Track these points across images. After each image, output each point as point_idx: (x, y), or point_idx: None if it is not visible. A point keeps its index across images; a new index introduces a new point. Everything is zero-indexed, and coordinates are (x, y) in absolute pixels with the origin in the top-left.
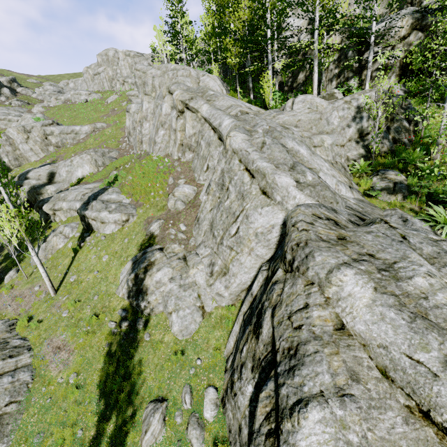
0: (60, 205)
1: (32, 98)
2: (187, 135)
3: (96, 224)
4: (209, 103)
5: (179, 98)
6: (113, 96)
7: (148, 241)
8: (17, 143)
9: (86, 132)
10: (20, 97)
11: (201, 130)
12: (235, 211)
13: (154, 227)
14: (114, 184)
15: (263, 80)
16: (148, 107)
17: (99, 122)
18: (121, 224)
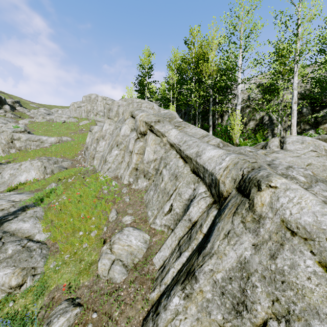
0: None
1: (25, 115)
2: (145, 159)
3: None
4: (178, 128)
5: (143, 118)
6: (85, 121)
7: None
8: None
9: (51, 142)
10: (16, 112)
11: (165, 156)
12: None
13: None
14: (44, 201)
15: (231, 118)
16: (108, 128)
17: (66, 136)
18: (6, 290)
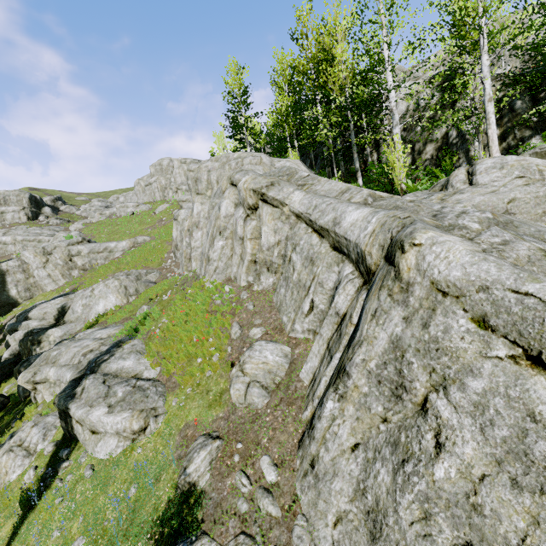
0: (45, 374)
1: (75, 216)
2: (264, 245)
3: (81, 433)
4: (302, 188)
5: (249, 185)
6: (163, 205)
7: (180, 508)
8: (32, 269)
9: (123, 249)
10: (62, 215)
11: (291, 235)
12: (516, 542)
13: (196, 465)
14: (140, 330)
15: (387, 150)
16: (201, 209)
17: (142, 235)
18: (129, 437)
